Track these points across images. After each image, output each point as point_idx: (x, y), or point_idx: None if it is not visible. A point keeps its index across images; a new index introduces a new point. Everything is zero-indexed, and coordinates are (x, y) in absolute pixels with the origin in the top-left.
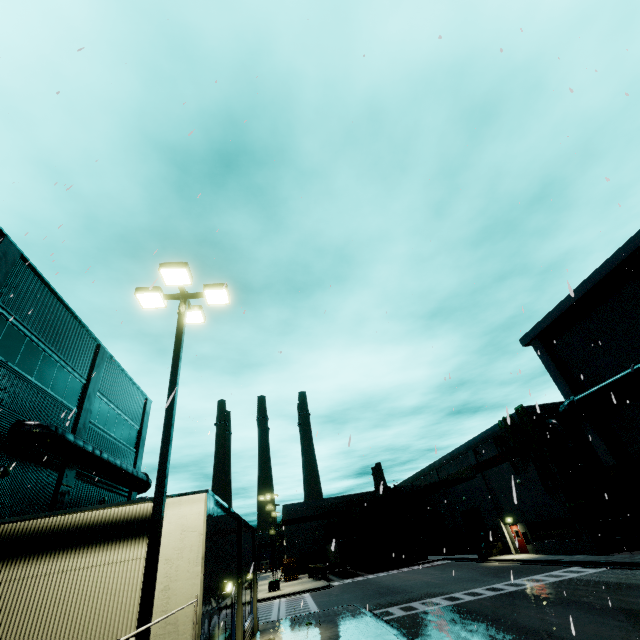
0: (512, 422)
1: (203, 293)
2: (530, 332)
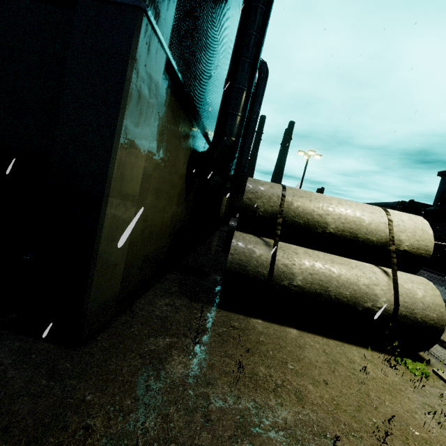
0: (403, 204)
1: (314, 155)
2: (445, 171)
